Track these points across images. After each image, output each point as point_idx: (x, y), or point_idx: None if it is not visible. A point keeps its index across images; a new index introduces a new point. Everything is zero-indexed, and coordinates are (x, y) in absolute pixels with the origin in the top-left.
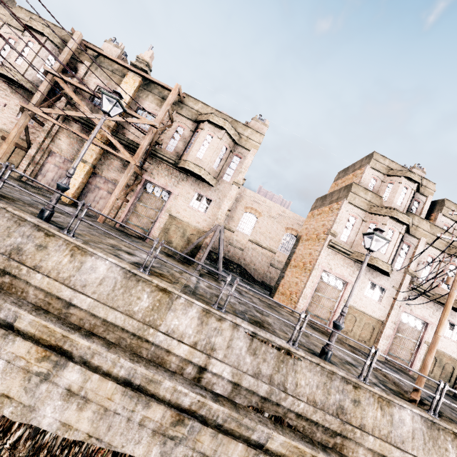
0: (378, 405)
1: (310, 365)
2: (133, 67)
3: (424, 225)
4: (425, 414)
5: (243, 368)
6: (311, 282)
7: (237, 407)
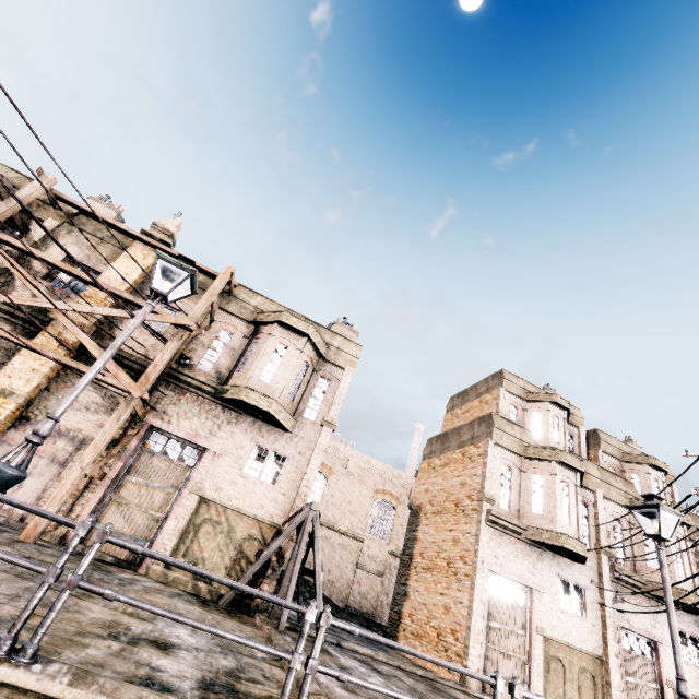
0: None
1: None
2: (146, 236)
3: (591, 469)
4: None
5: None
6: (479, 601)
7: None
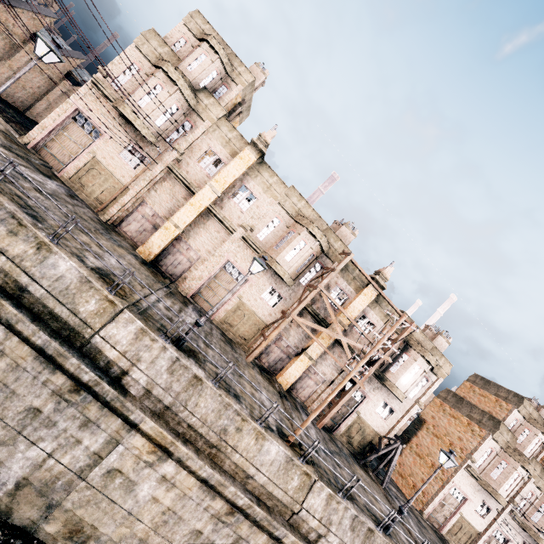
0: None
1: None
2: (375, 282)
3: (537, 468)
4: None
5: None
6: (442, 493)
7: None
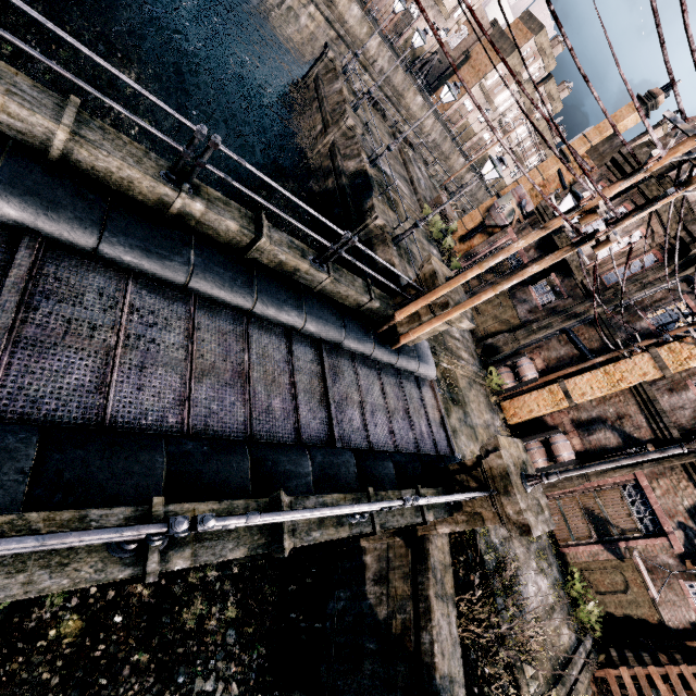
0: (457, 156)
1: (449, 142)
2: None
3: (529, 91)
4: (465, 161)
5: (436, 138)
6: (459, 103)
7: (432, 146)
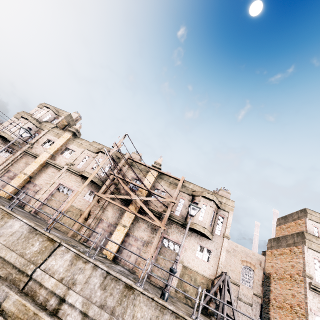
0: None
1: None
2: (153, 167)
3: None
4: None
5: None
6: None
7: None
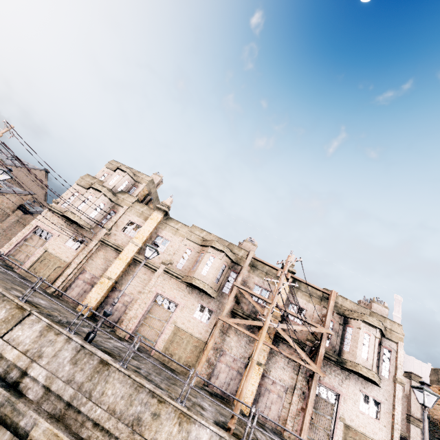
0: None
1: None
2: None
3: None
4: None
5: None
6: None
7: None
